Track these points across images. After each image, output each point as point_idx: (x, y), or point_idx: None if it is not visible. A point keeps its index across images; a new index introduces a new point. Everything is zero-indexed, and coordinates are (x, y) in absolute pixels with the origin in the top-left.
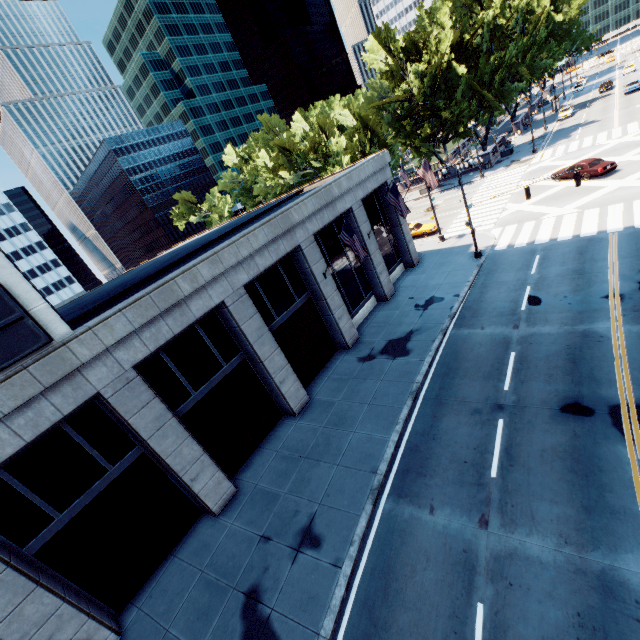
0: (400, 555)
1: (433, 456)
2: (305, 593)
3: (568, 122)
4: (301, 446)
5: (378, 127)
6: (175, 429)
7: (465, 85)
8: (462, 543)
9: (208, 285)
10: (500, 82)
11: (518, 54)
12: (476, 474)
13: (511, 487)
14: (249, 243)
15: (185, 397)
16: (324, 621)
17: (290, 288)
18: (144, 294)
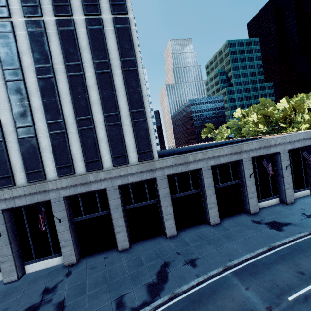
0: (222, 291)
1: (262, 273)
2: (182, 275)
3: None
4: (206, 236)
5: None
6: (168, 200)
7: None
8: (252, 307)
9: (199, 160)
10: None
11: None
12: (279, 292)
13: (295, 309)
14: (220, 152)
15: (175, 193)
16: (184, 285)
17: (231, 175)
18: (179, 156)
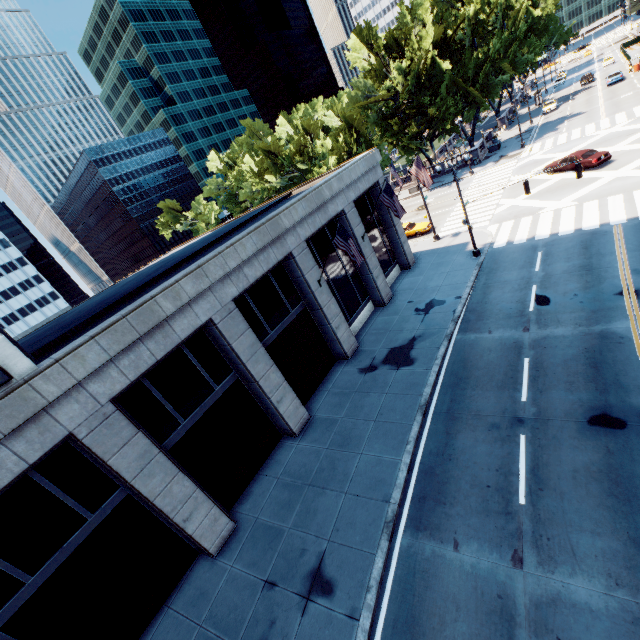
0: (425, 603)
1: (451, 480)
2: None
3: (553, 115)
4: (304, 471)
5: (363, 127)
6: (163, 465)
7: (450, 81)
8: (495, 586)
9: (193, 302)
10: (485, 77)
11: (500, 49)
12: (502, 501)
13: (544, 516)
14: (236, 253)
15: (173, 427)
16: None
17: (283, 299)
18: (120, 317)
